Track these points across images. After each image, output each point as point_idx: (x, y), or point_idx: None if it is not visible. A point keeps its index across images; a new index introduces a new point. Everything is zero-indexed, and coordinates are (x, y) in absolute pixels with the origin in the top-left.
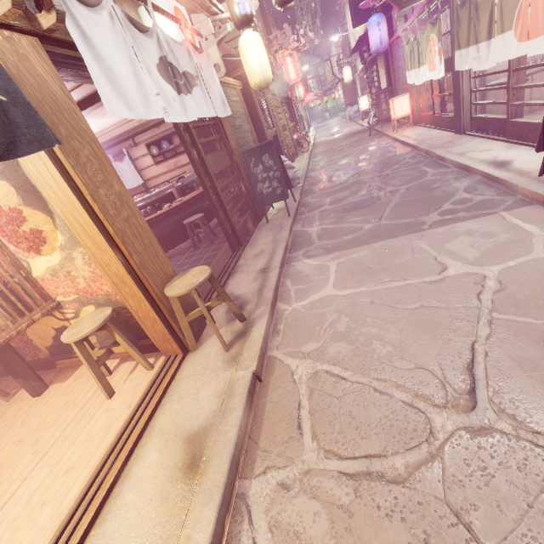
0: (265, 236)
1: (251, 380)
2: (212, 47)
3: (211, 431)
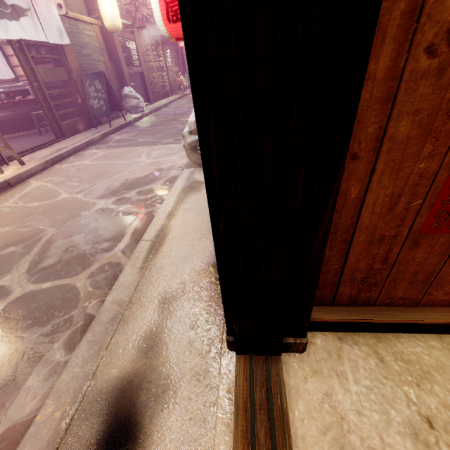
0: (85, 135)
1: (2, 182)
2: None
3: None
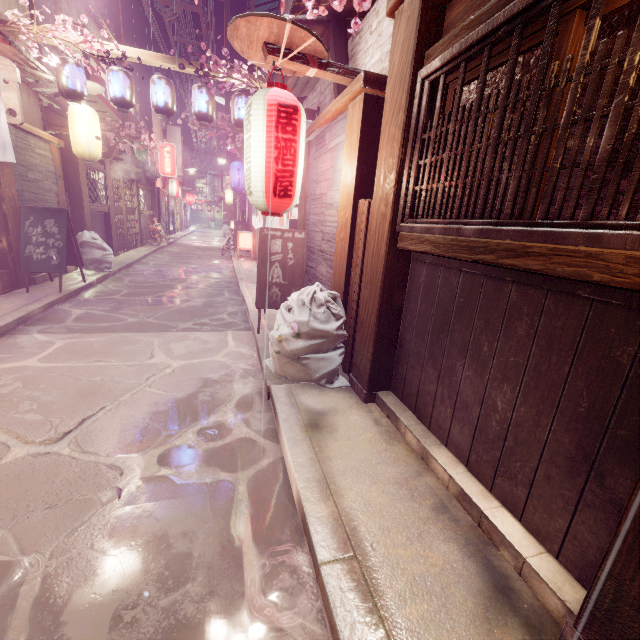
0: (7, 303)
1: None
2: (13, 93)
3: None
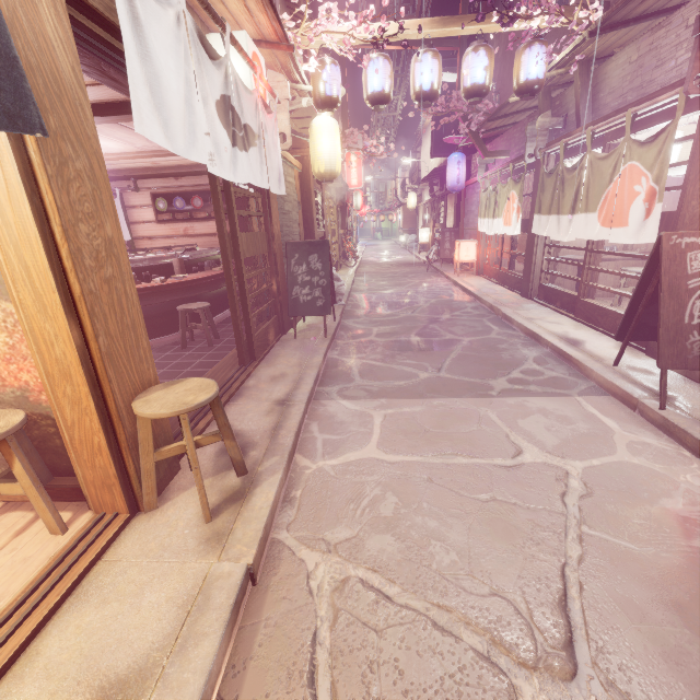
0: (290, 355)
1: (242, 581)
2: (284, 113)
3: (152, 679)
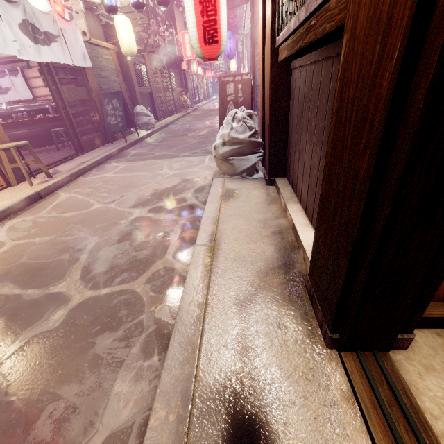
0: (103, 149)
1: (33, 194)
2: (82, 19)
3: (0, 204)
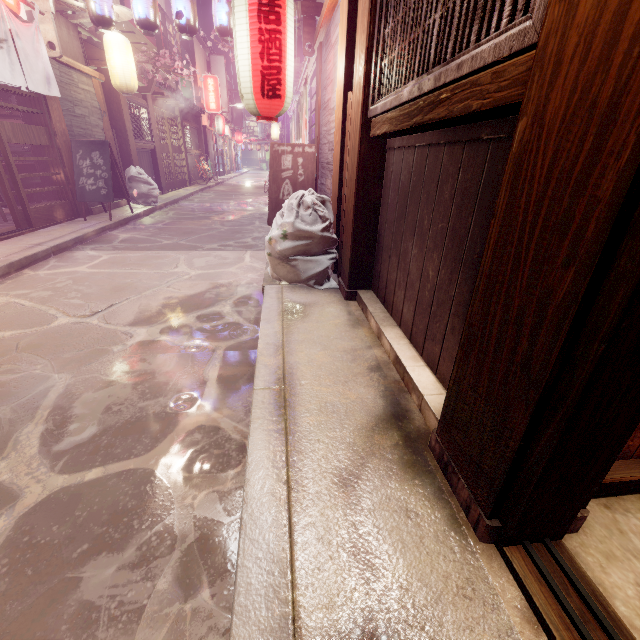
0: (68, 227)
1: None
2: (49, 24)
3: None
